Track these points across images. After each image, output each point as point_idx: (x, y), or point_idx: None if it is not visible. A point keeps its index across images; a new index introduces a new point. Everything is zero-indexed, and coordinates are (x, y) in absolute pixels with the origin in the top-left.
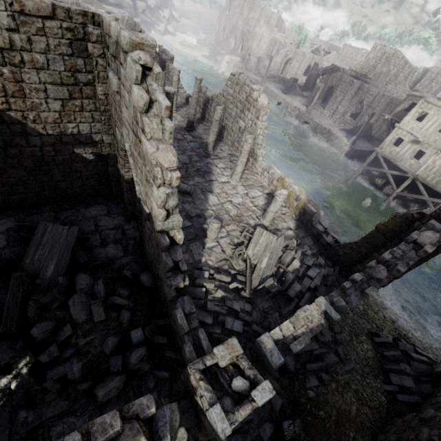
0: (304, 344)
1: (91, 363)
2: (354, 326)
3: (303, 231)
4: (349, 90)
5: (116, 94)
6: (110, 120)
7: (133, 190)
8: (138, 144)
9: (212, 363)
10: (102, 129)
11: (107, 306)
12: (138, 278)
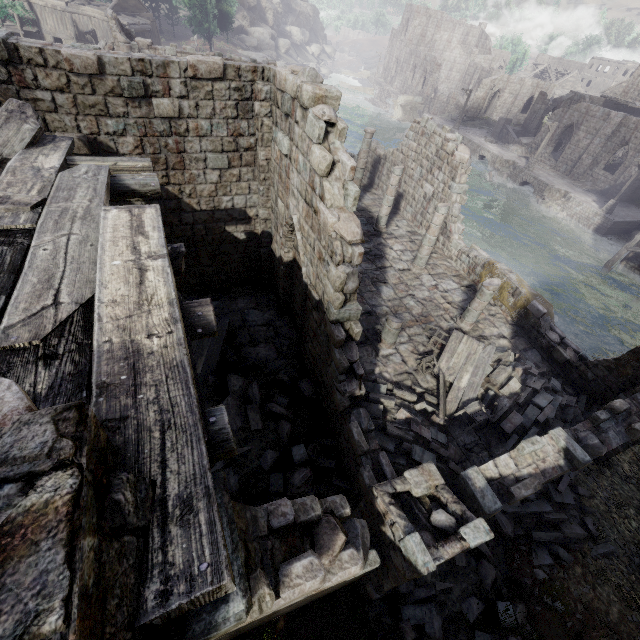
0: (533, 489)
1: (247, 478)
2: (613, 491)
3: (524, 341)
4: (601, 129)
5: (284, 158)
6: (269, 191)
7: (291, 276)
8: (312, 215)
9: (403, 489)
10: (258, 202)
11: (263, 414)
12: (295, 386)
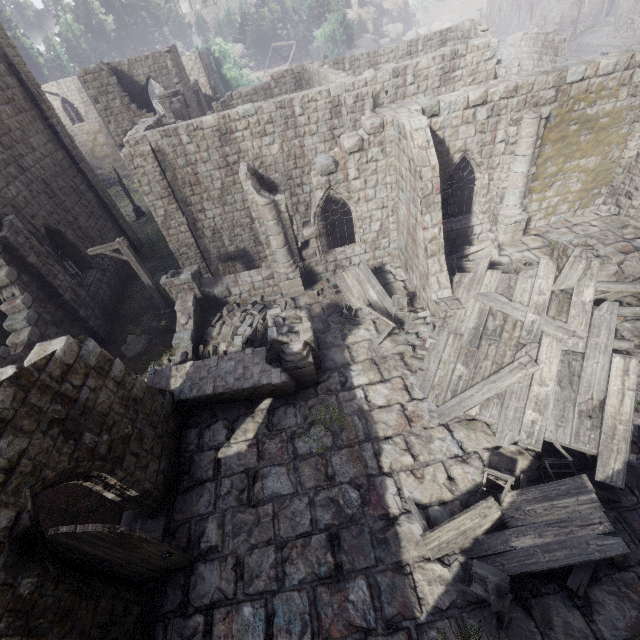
0: None
1: None
2: None
3: None
4: None
5: None
6: None
7: None
8: None
9: None
10: None
11: None
12: None
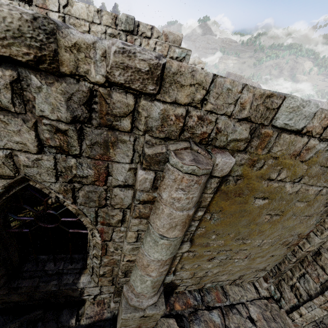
0: None
1: None
2: None
3: None
4: None
5: None
6: None
7: None
8: None
9: None
10: None
11: None
12: None
